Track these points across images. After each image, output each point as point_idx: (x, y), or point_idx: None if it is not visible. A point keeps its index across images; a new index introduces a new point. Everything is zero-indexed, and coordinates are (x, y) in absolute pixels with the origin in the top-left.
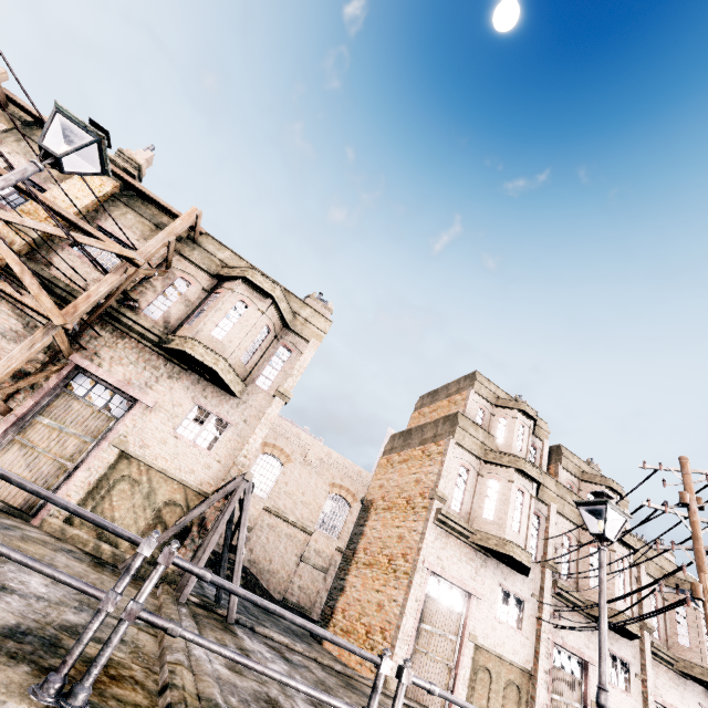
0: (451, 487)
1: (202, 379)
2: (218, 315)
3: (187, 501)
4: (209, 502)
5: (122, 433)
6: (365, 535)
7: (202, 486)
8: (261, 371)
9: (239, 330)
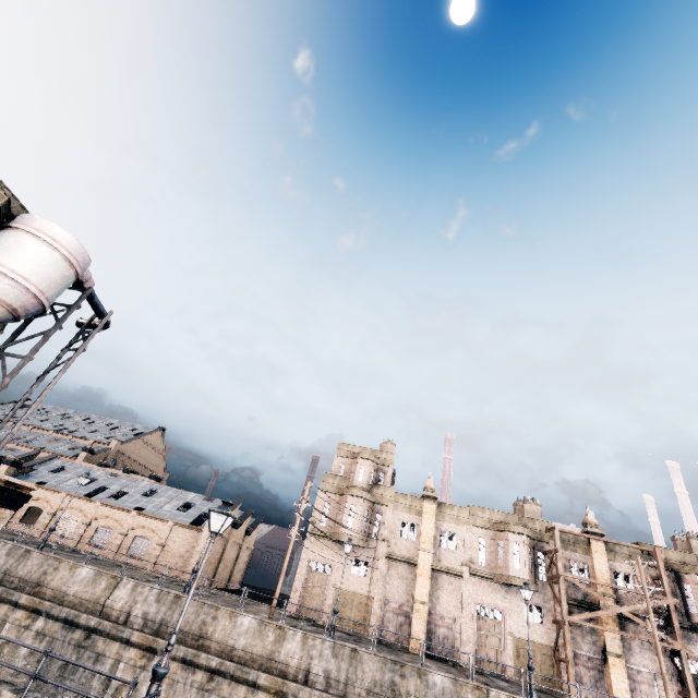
0: None
1: None
2: None
3: None
4: None
5: None
6: None
7: None
8: None
9: None
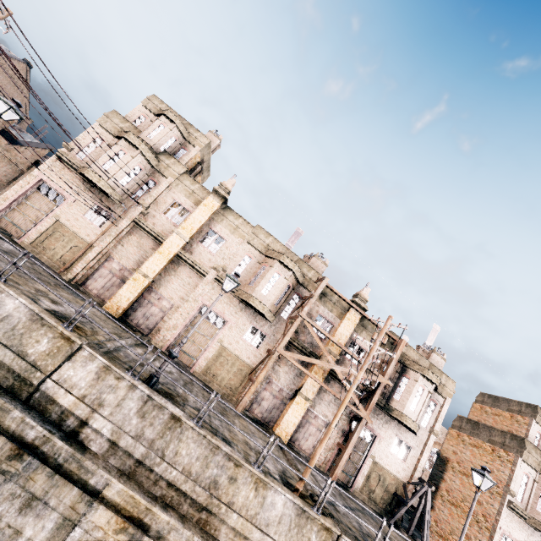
0: (517, 487)
1: (399, 423)
2: (412, 397)
3: (396, 484)
4: (416, 497)
5: (372, 452)
6: (445, 481)
7: (403, 478)
8: (423, 417)
9: (421, 404)
